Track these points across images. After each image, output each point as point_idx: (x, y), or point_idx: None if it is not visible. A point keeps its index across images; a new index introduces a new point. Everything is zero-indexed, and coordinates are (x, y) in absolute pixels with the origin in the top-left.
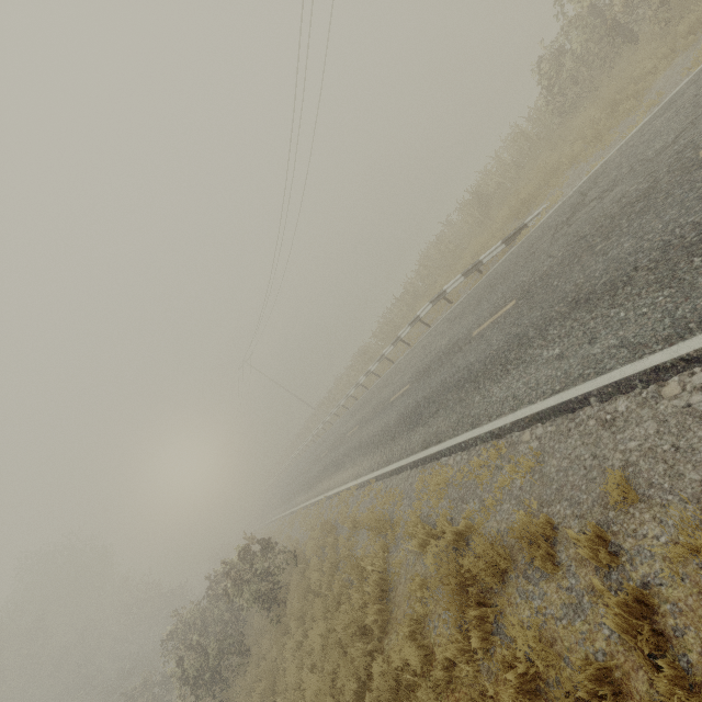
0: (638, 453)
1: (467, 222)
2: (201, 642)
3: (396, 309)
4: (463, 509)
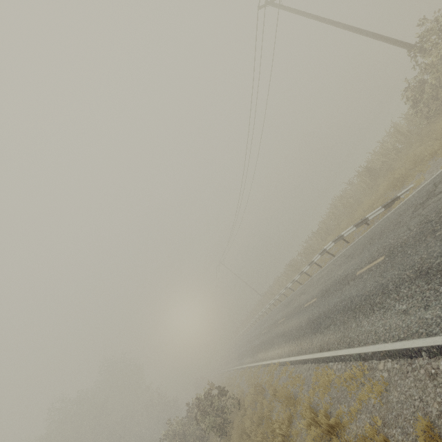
0: None
1: (361, 186)
2: None
3: (314, 238)
4: (337, 407)
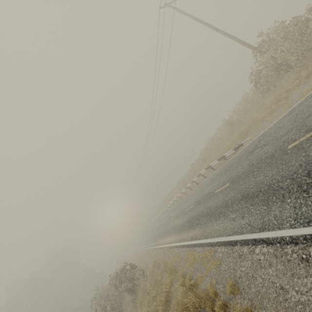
0: (244, 273)
1: (224, 132)
2: (105, 303)
3: (196, 164)
4: (196, 274)
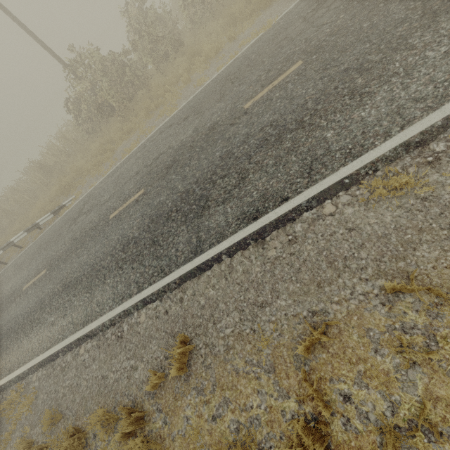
0: (68, 388)
1: (36, 182)
2: None
3: None
4: None
